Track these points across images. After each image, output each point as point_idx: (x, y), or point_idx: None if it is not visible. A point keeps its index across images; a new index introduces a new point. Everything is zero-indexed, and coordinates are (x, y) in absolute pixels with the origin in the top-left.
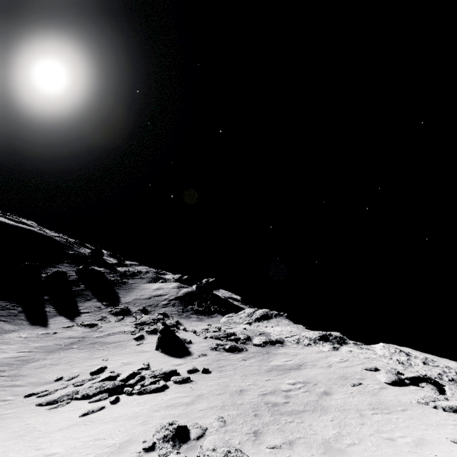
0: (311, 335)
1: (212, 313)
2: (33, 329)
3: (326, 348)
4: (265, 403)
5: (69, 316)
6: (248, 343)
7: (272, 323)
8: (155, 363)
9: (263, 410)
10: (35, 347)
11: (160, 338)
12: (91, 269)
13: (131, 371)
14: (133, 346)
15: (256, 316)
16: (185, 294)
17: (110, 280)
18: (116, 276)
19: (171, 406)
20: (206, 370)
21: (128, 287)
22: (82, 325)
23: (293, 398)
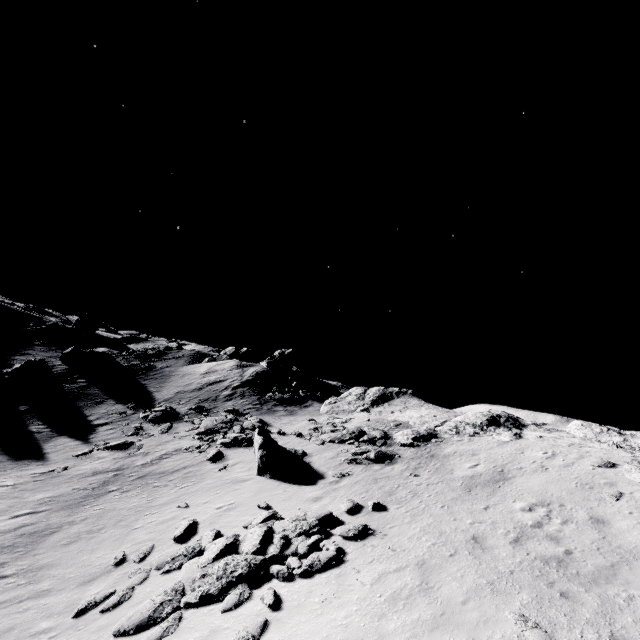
0: (474, 419)
1: (304, 401)
2: (20, 468)
3: (505, 436)
4: (543, 562)
5: (77, 435)
6: (389, 442)
7: (397, 405)
8: (276, 502)
9: (559, 579)
10: (39, 501)
11: (264, 457)
12: (88, 352)
13: (259, 530)
14: (215, 473)
15: (371, 398)
16: (254, 376)
17: (125, 367)
18: (133, 359)
19: (396, 600)
20: (377, 506)
21: (158, 374)
22: (107, 447)
23: (565, 541)
